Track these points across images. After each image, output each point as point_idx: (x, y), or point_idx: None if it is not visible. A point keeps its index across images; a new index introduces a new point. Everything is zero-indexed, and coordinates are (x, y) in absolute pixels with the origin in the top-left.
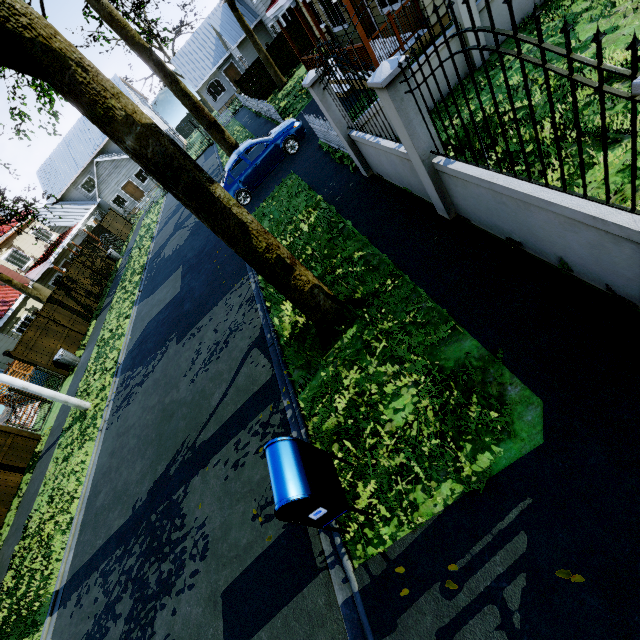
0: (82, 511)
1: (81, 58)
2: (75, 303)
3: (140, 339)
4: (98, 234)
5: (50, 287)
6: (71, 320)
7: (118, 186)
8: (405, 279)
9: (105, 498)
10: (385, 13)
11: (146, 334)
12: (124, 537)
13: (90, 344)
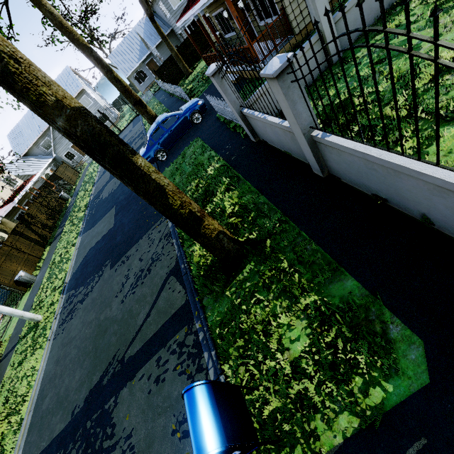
0: (31, 413)
1: (14, 51)
2: (33, 234)
3: (82, 263)
4: (53, 180)
5: (15, 221)
6: (30, 247)
7: (69, 145)
8: (291, 224)
9: (50, 402)
10: (264, 24)
11: (87, 260)
12: (64, 441)
13: (44, 266)
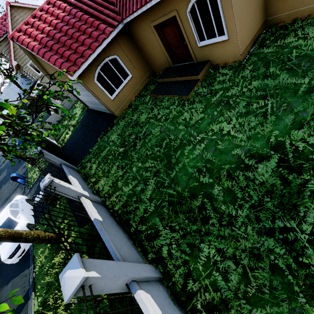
0: None
1: None
2: None
3: None
4: None
5: None
6: None
7: None
8: None
9: None
10: None
11: None
12: None
13: None
